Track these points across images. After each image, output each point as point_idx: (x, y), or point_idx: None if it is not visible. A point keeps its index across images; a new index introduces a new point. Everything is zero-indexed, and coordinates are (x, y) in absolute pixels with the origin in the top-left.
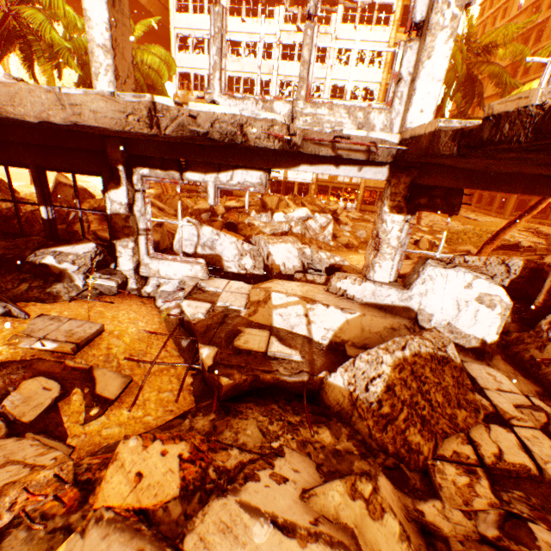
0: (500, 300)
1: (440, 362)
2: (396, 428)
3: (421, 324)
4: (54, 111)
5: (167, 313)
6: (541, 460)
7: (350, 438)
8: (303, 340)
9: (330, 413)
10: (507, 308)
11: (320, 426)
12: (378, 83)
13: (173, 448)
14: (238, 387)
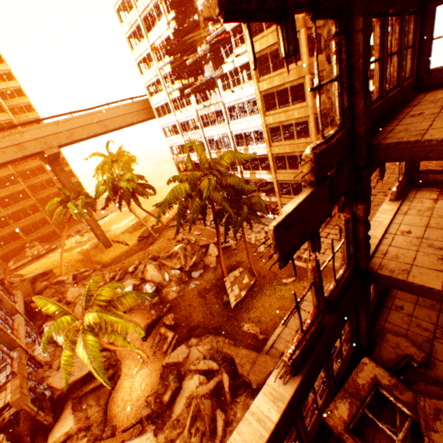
0: None
1: None
2: None
3: None
4: None
5: None
6: None
7: None
8: None
9: None
10: None
11: None
12: (261, 125)
13: None
14: None
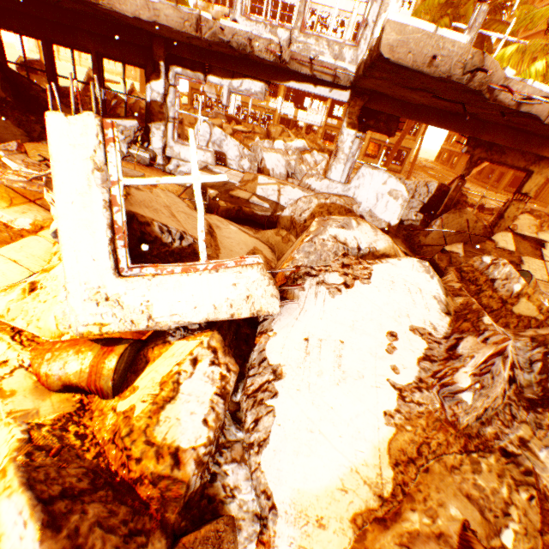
0: (402, 194)
1: (346, 211)
2: None
3: None
4: (143, 12)
5: None
6: None
7: None
8: (273, 202)
9: None
10: (405, 201)
11: None
12: None
13: None
14: (229, 213)
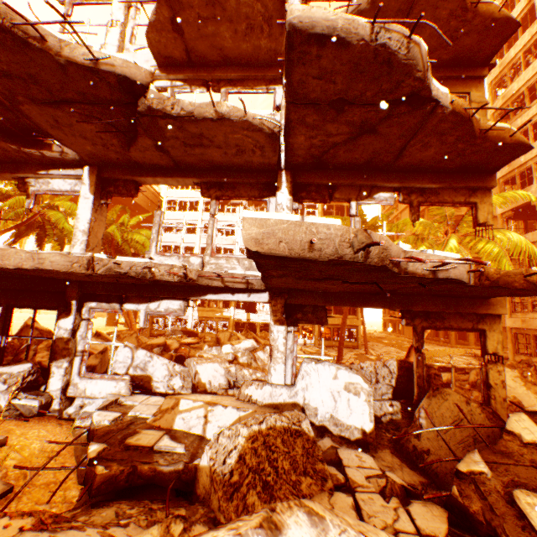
0: (361, 386)
1: (293, 434)
2: (241, 494)
3: (310, 418)
4: (28, 262)
5: (77, 425)
6: (367, 514)
7: (204, 516)
8: (195, 437)
9: (196, 500)
10: (369, 394)
11: (180, 508)
12: None
13: (18, 522)
14: (115, 481)
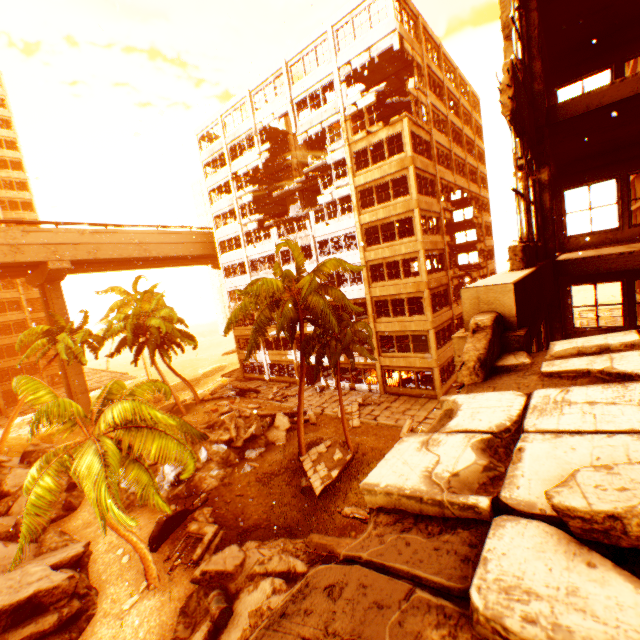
0: None
1: None
2: None
3: None
4: None
5: None
6: None
7: None
8: None
9: None
10: None
11: None
12: (359, 262)
13: None
14: None
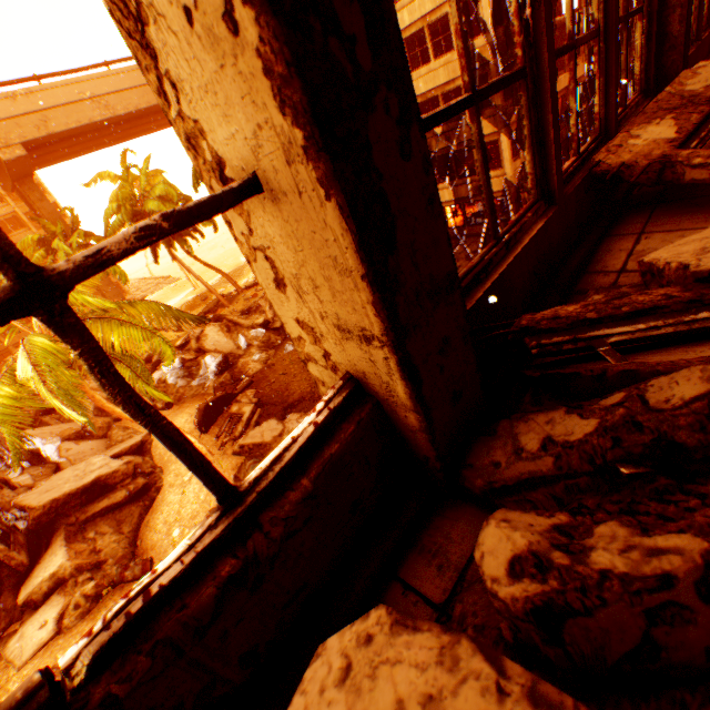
0: None
1: None
2: None
3: None
4: None
5: None
6: None
7: None
8: None
9: None
10: None
11: None
12: None
13: None
14: None
